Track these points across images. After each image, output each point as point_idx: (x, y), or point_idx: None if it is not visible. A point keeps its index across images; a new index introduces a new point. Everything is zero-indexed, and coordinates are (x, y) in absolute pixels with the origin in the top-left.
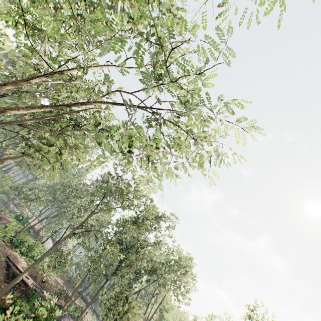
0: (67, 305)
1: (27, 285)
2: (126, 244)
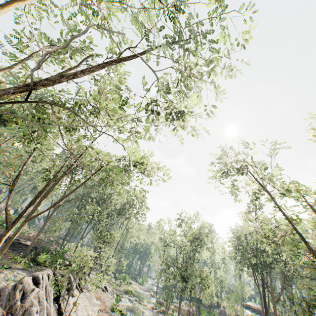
0: (59, 246)
1: (28, 245)
2: (95, 198)
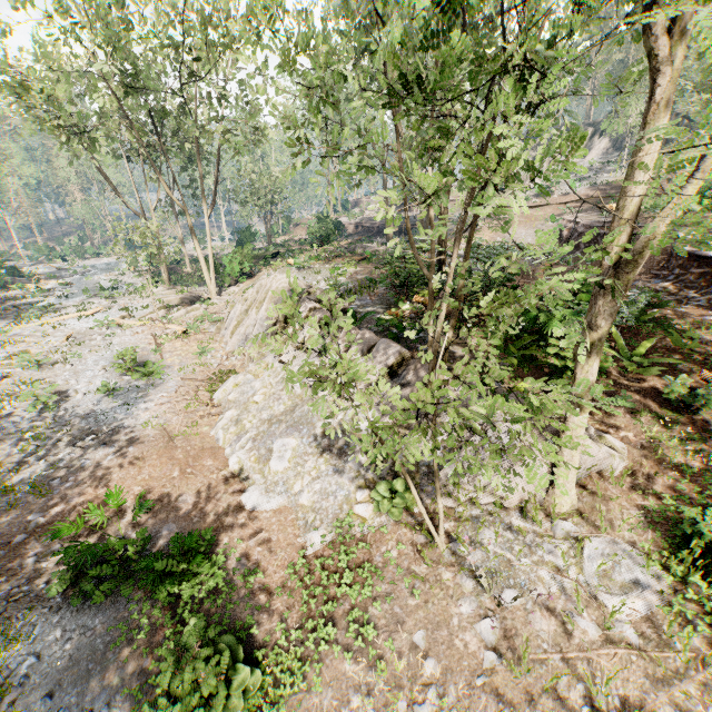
0: None
1: (706, 258)
2: None
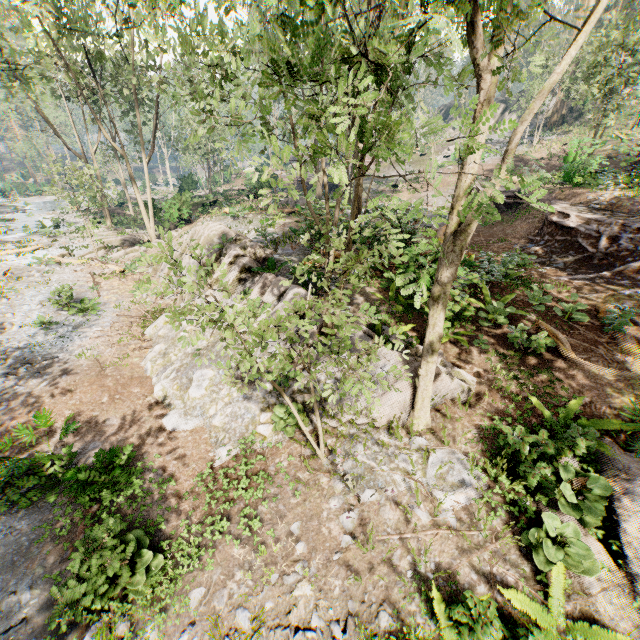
0: None
1: (568, 228)
2: None
